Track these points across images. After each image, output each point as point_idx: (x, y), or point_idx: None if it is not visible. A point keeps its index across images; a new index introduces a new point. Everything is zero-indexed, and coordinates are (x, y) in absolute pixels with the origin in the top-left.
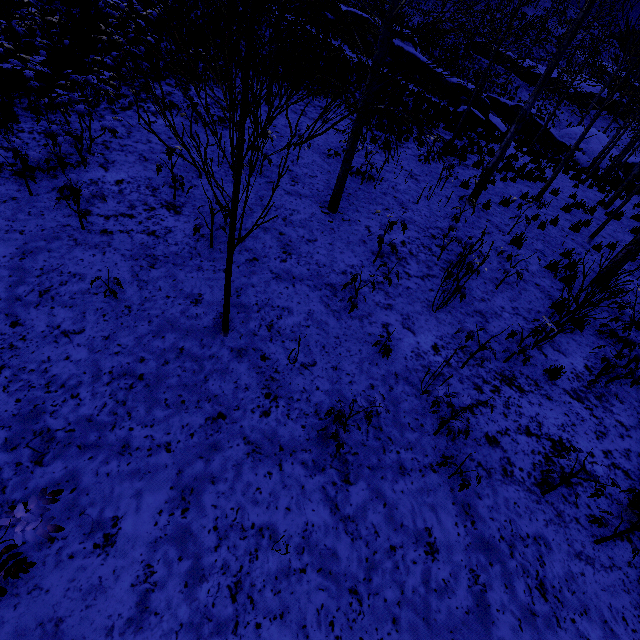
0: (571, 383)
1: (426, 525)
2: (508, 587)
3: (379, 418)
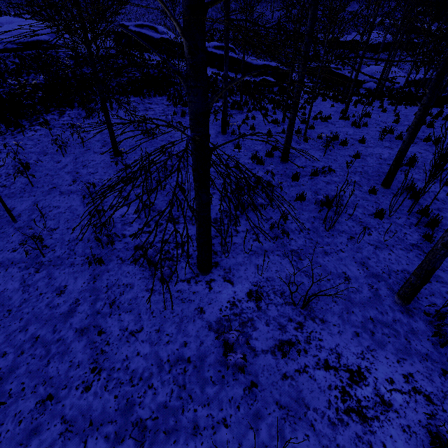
0: (217, 215)
1: (66, 284)
2: (93, 304)
3: (76, 246)
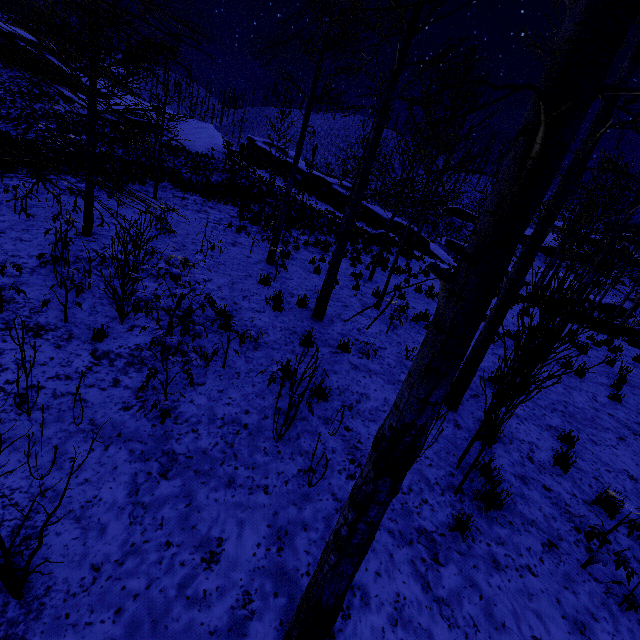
0: (117, 348)
1: None
2: None
3: None
